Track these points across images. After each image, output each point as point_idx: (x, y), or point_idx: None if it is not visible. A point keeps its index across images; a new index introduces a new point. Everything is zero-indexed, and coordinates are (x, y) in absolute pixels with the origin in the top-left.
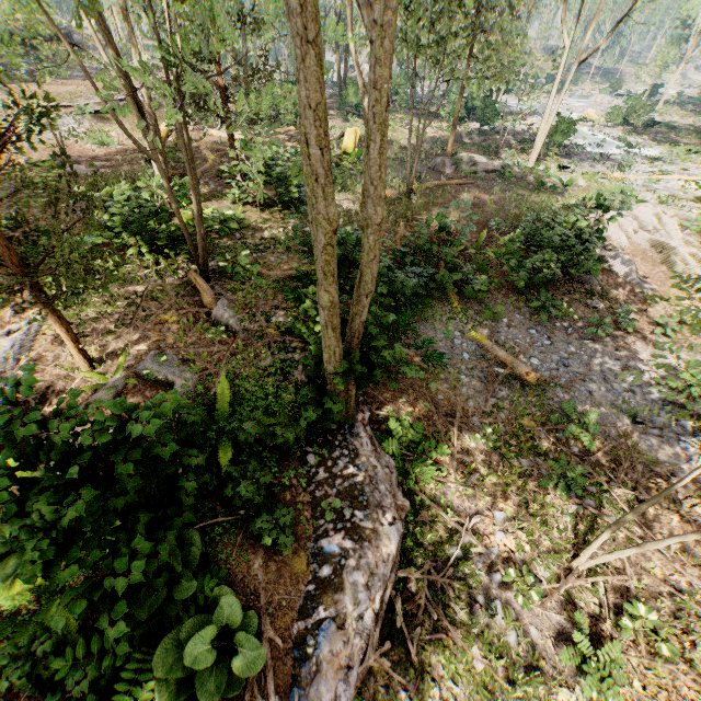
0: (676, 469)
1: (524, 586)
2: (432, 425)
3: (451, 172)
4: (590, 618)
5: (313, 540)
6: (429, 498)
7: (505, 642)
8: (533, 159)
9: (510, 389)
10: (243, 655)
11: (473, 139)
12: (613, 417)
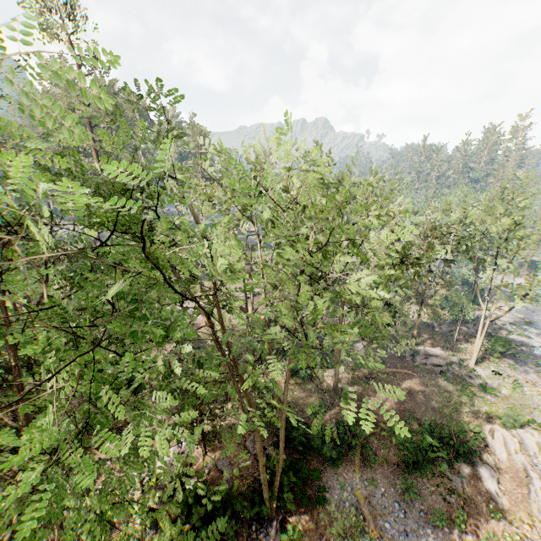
0: None
1: None
2: (310, 536)
3: (408, 360)
4: None
5: None
6: None
7: None
8: (473, 361)
9: (363, 535)
10: None
11: (442, 329)
12: None
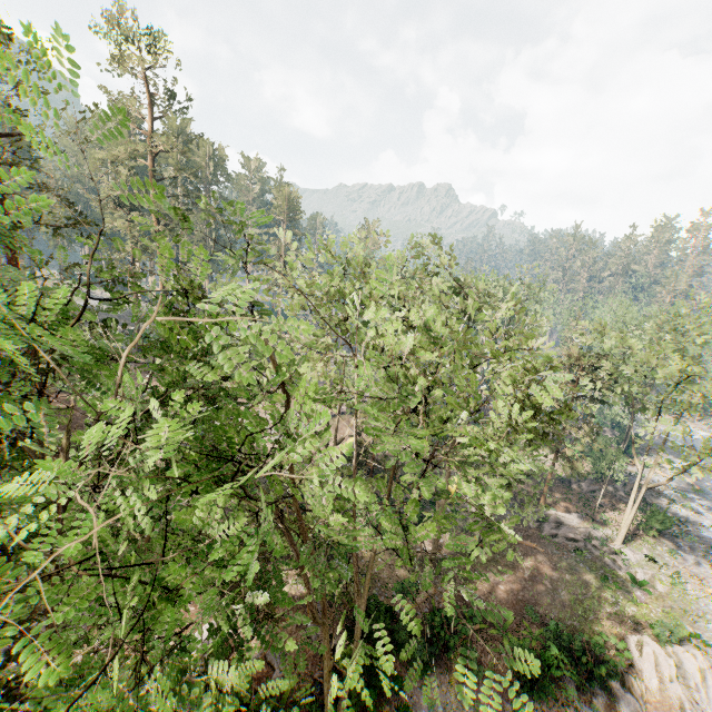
0: None
1: None
2: None
3: (533, 528)
4: None
5: None
6: None
7: None
8: (620, 539)
9: None
10: None
11: (581, 487)
12: None
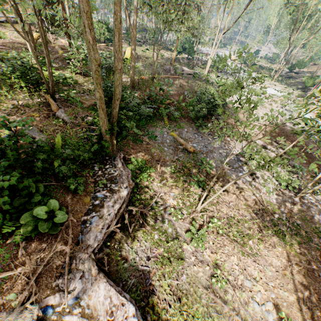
0: (238, 181)
1: (176, 214)
2: (150, 163)
3: (173, 72)
4: (199, 225)
5: (93, 193)
6: (145, 187)
7: (167, 231)
8: (206, 71)
9: (184, 154)
10: (58, 217)
11: (184, 61)
12: (220, 165)
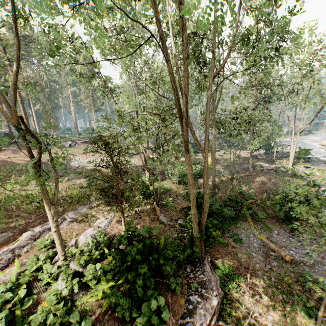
0: None
1: None
2: (238, 270)
3: (251, 170)
4: None
5: (187, 295)
6: (235, 299)
7: None
8: (290, 164)
9: (278, 263)
10: (165, 313)
11: (262, 156)
12: None
